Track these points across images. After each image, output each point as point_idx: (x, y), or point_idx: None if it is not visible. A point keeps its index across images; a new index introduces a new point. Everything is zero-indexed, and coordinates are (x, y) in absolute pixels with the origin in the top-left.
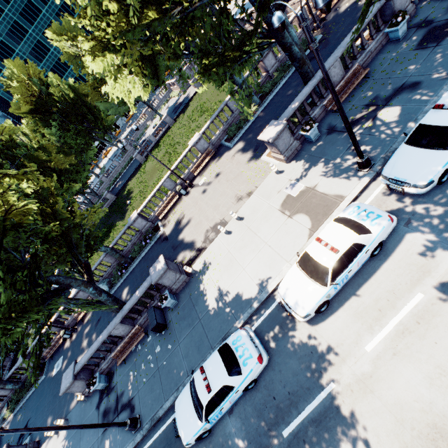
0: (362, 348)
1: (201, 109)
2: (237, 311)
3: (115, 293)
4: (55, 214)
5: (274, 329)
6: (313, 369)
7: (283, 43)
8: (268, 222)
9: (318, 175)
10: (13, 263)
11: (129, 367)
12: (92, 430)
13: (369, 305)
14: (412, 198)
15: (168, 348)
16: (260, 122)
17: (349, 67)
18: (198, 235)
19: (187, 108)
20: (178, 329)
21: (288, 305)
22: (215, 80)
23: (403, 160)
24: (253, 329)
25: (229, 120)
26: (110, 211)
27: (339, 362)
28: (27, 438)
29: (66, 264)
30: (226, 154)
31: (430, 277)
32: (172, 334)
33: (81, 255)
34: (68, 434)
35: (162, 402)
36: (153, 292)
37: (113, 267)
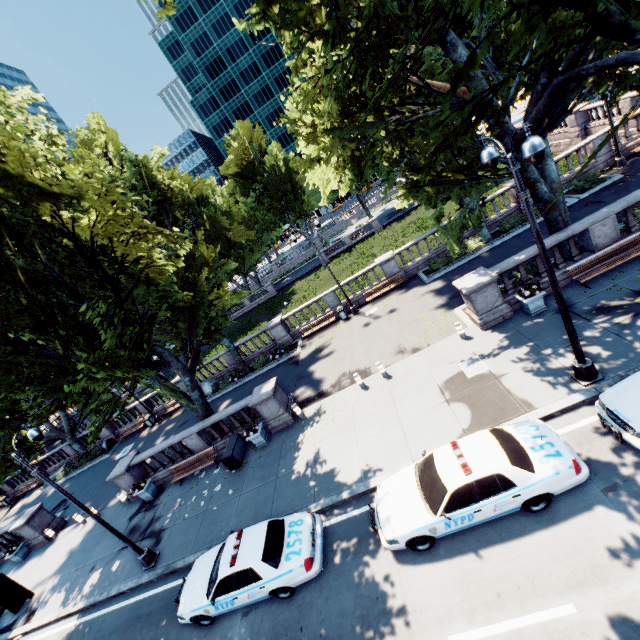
0: (444, 635)
1: (421, 224)
2: (321, 491)
3: (215, 400)
4: (195, 285)
5: (350, 538)
6: (366, 622)
7: (523, 176)
8: (417, 396)
9: (513, 362)
10: (133, 317)
11: (182, 491)
12: (113, 540)
13: (488, 579)
14: (637, 455)
15: (228, 492)
16: (478, 265)
17: (632, 230)
18: (331, 375)
19: (405, 218)
20: (249, 476)
21: (377, 514)
22: (421, 198)
23: (639, 390)
24: (327, 524)
25: (440, 249)
26: (263, 307)
27: (404, 635)
28: (60, 512)
29: (180, 341)
30: (416, 289)
31: (601, 589)
32: (241, 478)
33: (196, 338)
34: (92, 530)
35: (187, 552)
36: (247, 417)
37: (229, 370)
